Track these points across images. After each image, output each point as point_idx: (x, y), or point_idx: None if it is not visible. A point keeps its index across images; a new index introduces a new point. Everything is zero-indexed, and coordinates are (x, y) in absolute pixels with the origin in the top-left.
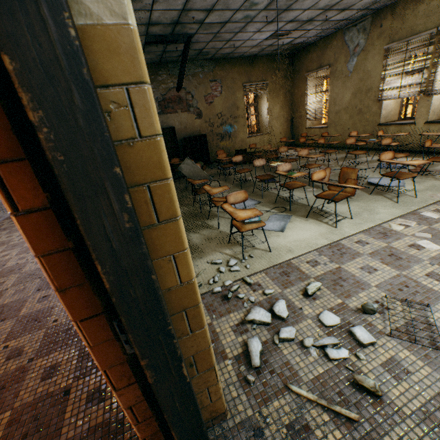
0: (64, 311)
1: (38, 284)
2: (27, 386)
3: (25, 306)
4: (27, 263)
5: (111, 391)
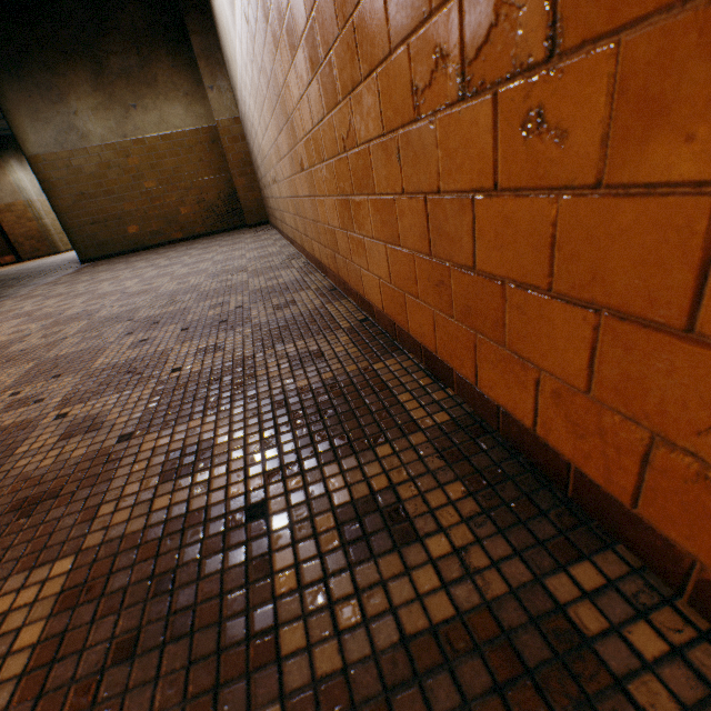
0: (195, 356)
1: (126, 328)
2: (121, 493)
3: (102, 356)
4: (104, 308)
5: (425, 511)
